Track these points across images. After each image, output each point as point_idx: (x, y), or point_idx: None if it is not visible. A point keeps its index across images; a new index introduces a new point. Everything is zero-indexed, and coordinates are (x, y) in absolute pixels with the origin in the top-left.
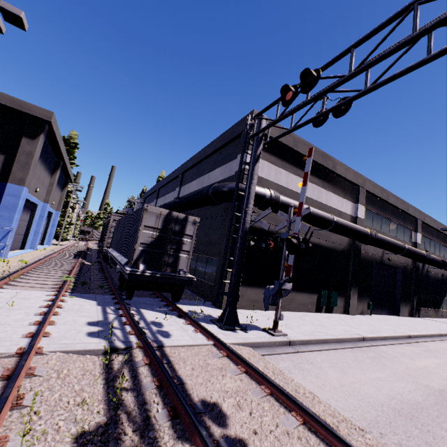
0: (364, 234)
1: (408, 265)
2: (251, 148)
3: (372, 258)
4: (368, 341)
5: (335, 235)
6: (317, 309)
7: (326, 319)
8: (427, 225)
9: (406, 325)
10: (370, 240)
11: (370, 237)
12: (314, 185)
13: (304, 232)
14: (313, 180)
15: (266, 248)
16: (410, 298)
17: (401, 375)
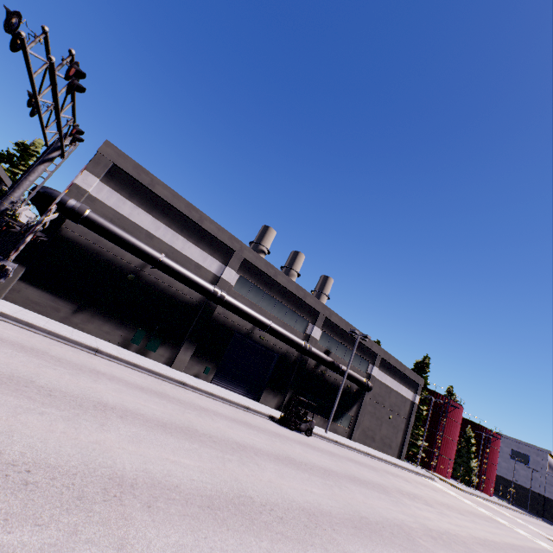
0: (204, 288)
1: (292, 355)
2: (88, 168)
3: (234, 327)
4: (104, 355)
5: (183, 284)
6: (127, 345)
7: (111, 346)
8: (338, 326)
9: (228, 395)
10: (212, 297)
11: (212, 293)
12: (170, 229)
13: (138, 265)
14: (170, 224)
15: (3, 227)
16: (285, 390)
17: (39, 344)
